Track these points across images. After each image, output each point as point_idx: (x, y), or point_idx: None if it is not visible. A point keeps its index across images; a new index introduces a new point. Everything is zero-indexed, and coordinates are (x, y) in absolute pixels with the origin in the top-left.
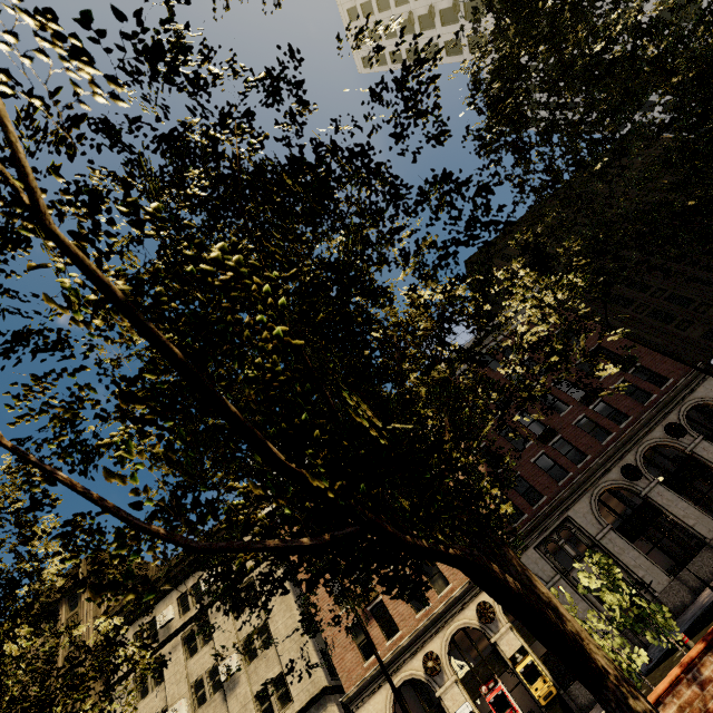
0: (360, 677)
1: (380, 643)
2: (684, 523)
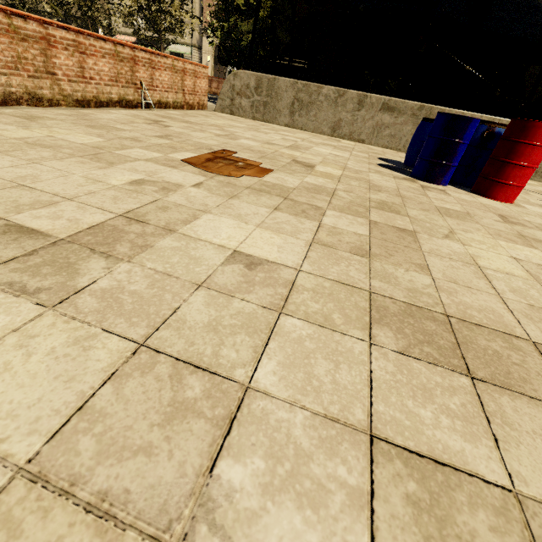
0: None
1: None
2: None
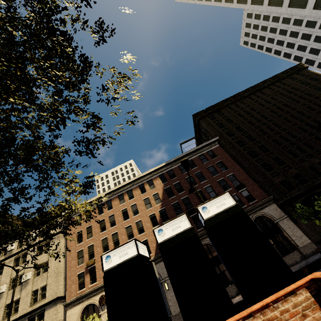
0: (74, 297)
1: (87, 284)
2: None
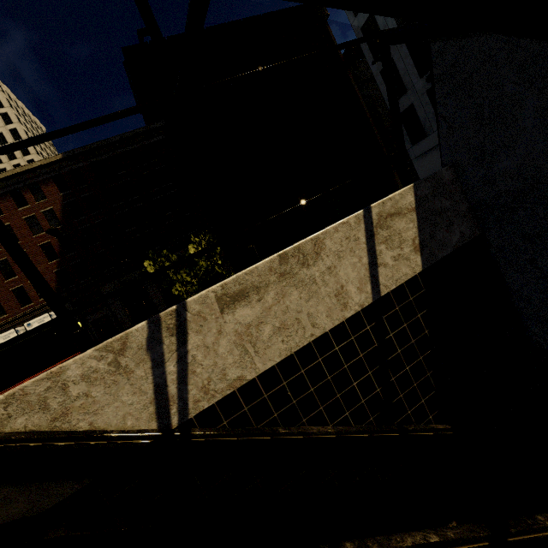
0: None
1: None
2: (154, 303)
